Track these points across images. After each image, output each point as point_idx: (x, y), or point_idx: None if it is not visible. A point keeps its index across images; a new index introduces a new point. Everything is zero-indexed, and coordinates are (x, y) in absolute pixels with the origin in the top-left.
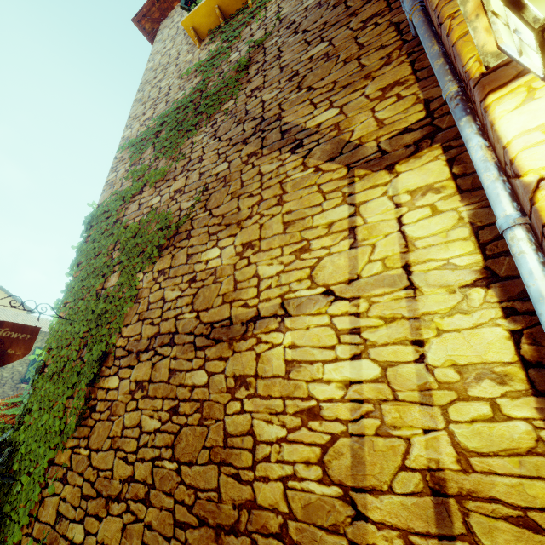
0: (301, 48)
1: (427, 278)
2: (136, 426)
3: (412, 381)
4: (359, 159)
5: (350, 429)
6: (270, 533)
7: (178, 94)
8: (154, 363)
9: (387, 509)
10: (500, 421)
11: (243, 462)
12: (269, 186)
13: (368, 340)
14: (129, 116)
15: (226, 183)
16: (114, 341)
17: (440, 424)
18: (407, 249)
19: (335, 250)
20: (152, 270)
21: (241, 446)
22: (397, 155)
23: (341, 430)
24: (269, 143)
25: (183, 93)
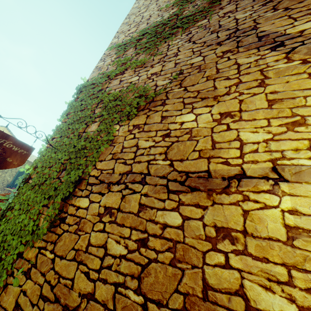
0: None
1: None
2: (101, 246)
3: None
4: None
5: None
6: None
7: (157, 18)
8: (124, 195)
9: None
10: None
11: None
12: (248, 73)
13: None
14: (117, 31)
15: (201, 70)
16: (90, 170)
17: None
18: None
19: None
20: (128, 124)
21: (227, 306)
22: None
23: None
24: (245, 44)
25: (162, 17)
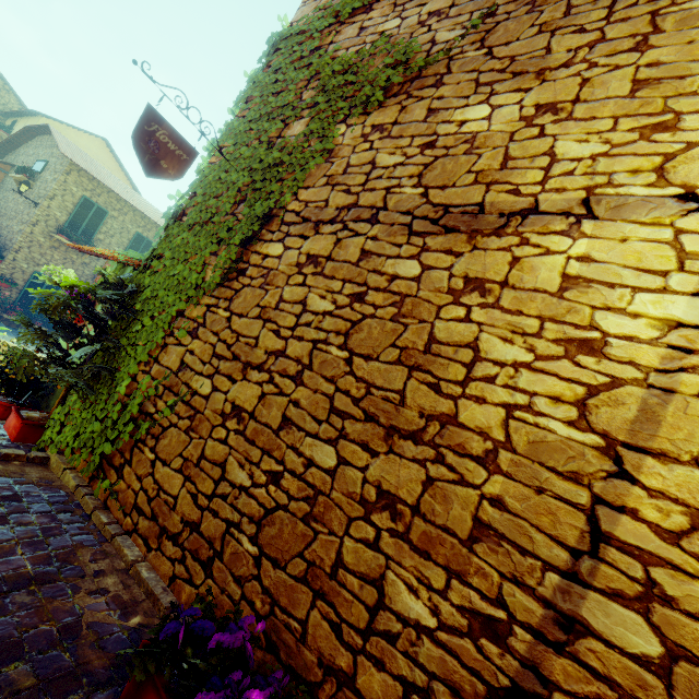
0: None
1: None
2: (299, 302)
3: None
4: None
5: (651, 379)
6: (467, 454)
7: None
8: (340, 238)
9: (677, 481)
10: None
11: (450, 375)
12: (626, 18)
13: None
14: None
15: (536, 7)
16: (288, 200)
17: None
18: None
19: None
20: (363, 123)
21: (451, 357)
22: None
23: (632, 377)
24: None
25: None
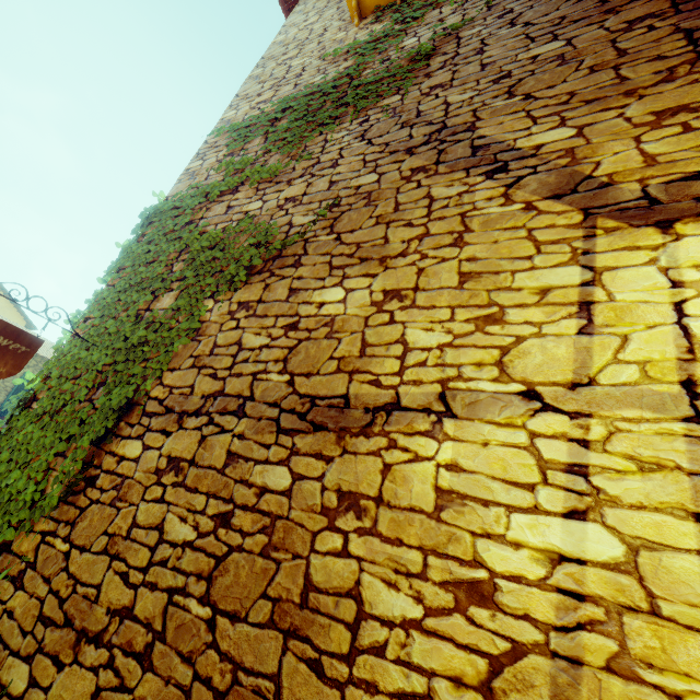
0: (520, 43)
1: None
2: (155, 527)
3: (692, 587)
4: (607, 204)
5: (552, 643)
6: None
7: (315, 77)
8: (205, 435)
9: None
10: None
11: (333, 644)
12: (442, 217)
13: (602, 491)
14: (238, 94)
15: (371, 201)
16: (149, 387)
17: None
18: (692, 356)
19: (551, 331)
20: (230, 299)
21: (332, 613)
22: (679, 209)
23: (533, 639)
24: (450, 159)
25: (324, 76)
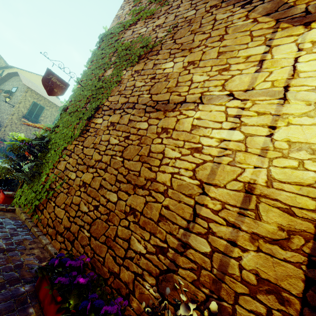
0: None
1: (297, 95)
2: (107, 141)
3: (259, 144)
4: (288, 16)
5: (214, 160)
6: (159, 191)
7: None
8: (122, 115)
9: (219, 193)
10: (300, 170)
11: (155, 164)
12: (217, 29)
13: (243, 122)
14: None
15: (190, 24)
16: (104, 101)
17: (265, 166)
18: (292, 77)
19: (245, 72)
20: (132, 70)
21: (156, 157)
22: None
23: (209, 159)
24: None
25: None
